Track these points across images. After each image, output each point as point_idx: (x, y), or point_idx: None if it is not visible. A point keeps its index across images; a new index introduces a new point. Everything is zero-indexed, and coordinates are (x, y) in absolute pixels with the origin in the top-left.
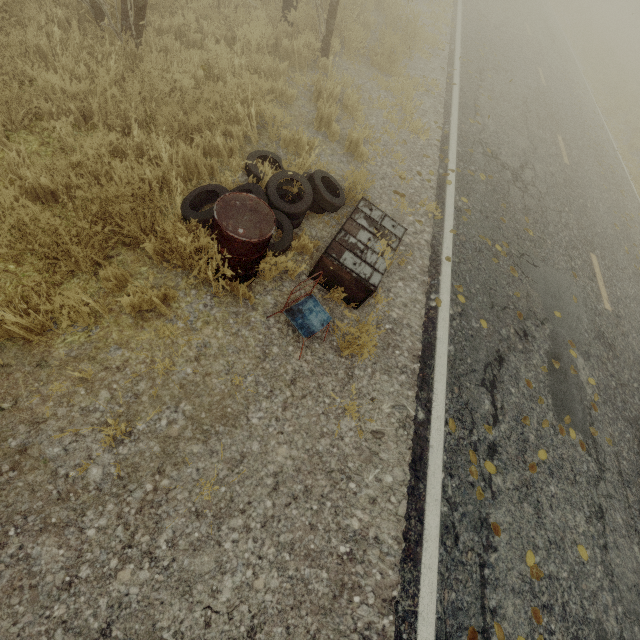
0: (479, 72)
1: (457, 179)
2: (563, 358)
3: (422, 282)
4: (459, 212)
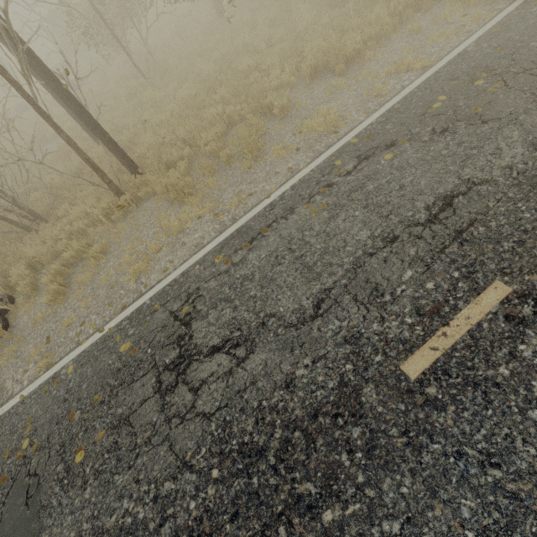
0: (367, 155)
1: (97, 341)
2: None
3: None
4: (52, 380)
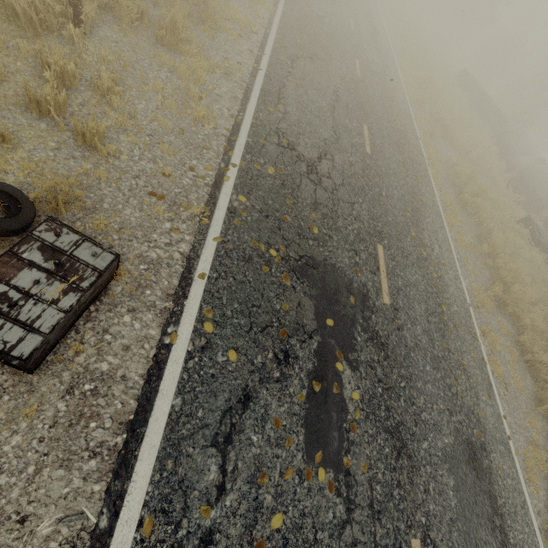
0: (292, 59)
1: (239, 174)
2: (328, 375)
3: (162, 310)
4: (232, 214)
